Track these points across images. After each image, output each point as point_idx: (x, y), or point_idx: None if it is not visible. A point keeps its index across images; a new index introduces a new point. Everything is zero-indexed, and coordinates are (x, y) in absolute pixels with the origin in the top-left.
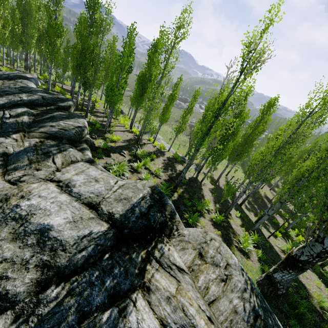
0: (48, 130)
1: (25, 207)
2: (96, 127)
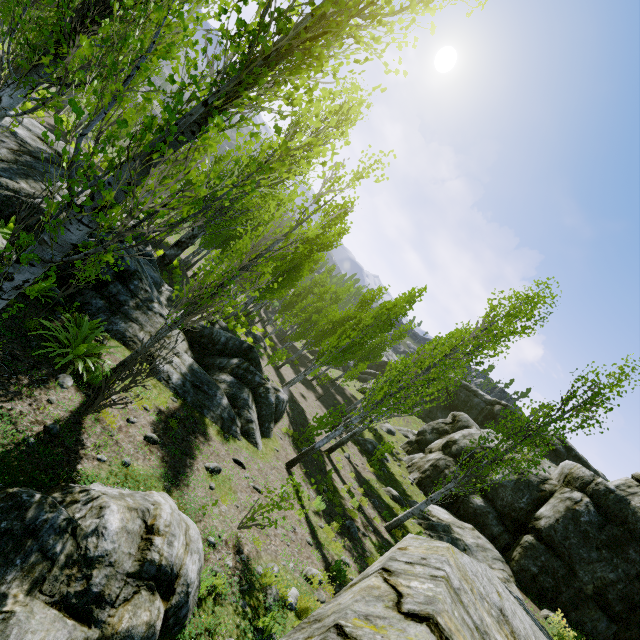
0: None
1: None
2: None
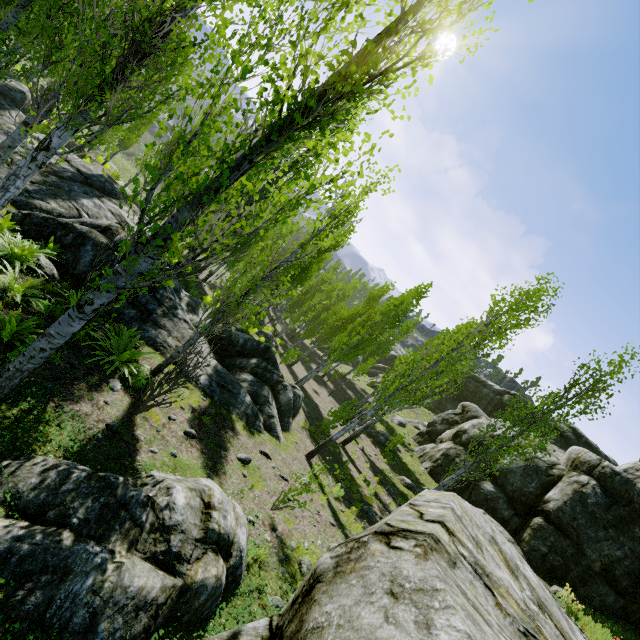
0: None
1: None
2: None
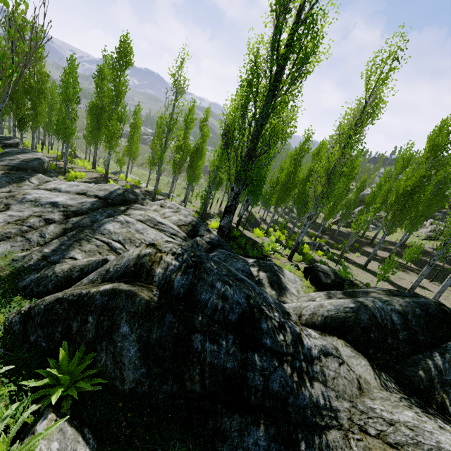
0: (9, 163)
1: (31, 197)
2: (51, 168)
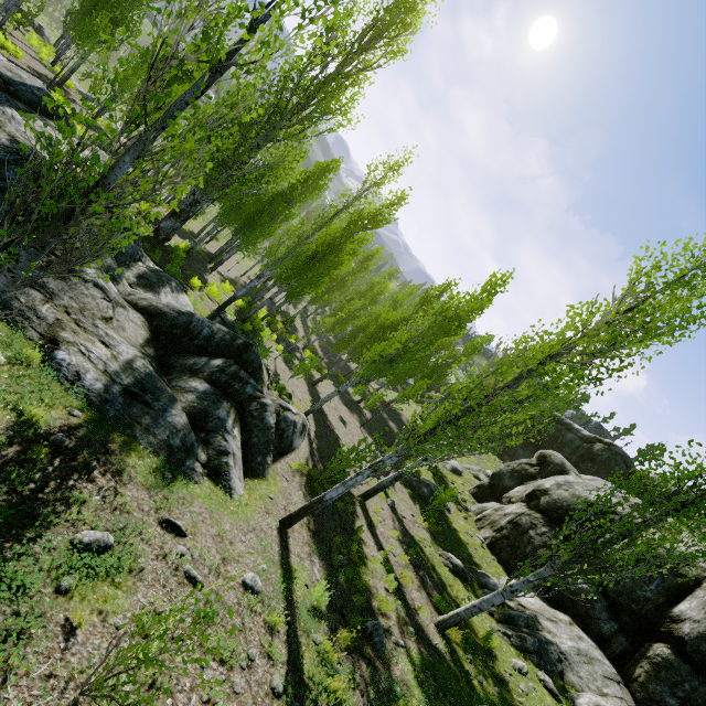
0: None
1: None
2: None
